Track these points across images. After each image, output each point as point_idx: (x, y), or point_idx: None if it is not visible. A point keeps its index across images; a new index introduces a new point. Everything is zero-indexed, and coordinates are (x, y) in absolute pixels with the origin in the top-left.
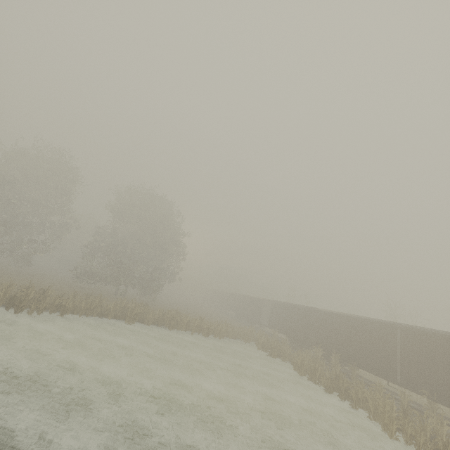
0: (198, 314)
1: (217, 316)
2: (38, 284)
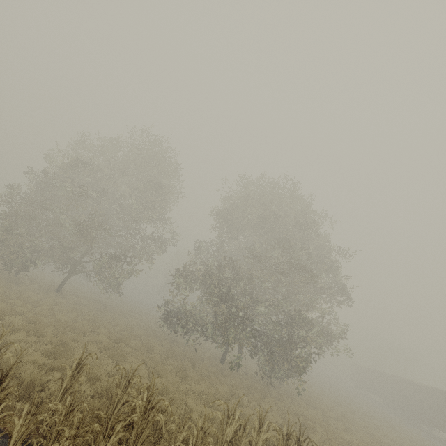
0: None
1: None
2: (93, 323)
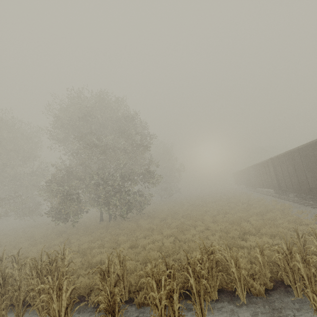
0: (199, 214)
1: (243, 203)
2: None
